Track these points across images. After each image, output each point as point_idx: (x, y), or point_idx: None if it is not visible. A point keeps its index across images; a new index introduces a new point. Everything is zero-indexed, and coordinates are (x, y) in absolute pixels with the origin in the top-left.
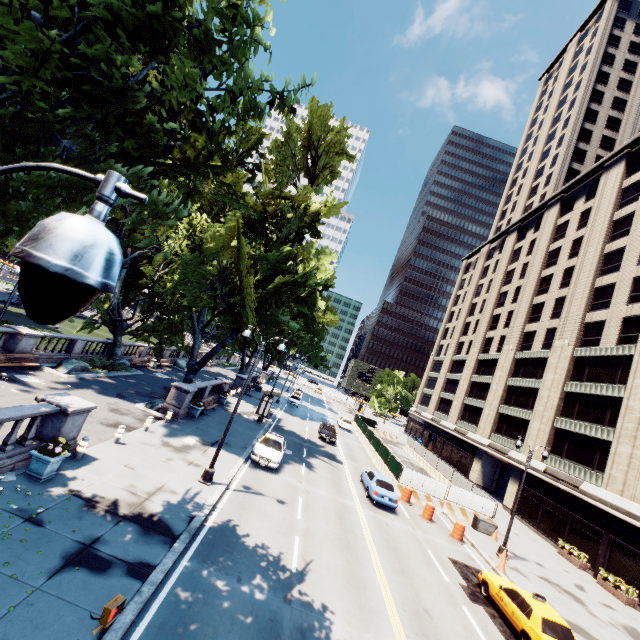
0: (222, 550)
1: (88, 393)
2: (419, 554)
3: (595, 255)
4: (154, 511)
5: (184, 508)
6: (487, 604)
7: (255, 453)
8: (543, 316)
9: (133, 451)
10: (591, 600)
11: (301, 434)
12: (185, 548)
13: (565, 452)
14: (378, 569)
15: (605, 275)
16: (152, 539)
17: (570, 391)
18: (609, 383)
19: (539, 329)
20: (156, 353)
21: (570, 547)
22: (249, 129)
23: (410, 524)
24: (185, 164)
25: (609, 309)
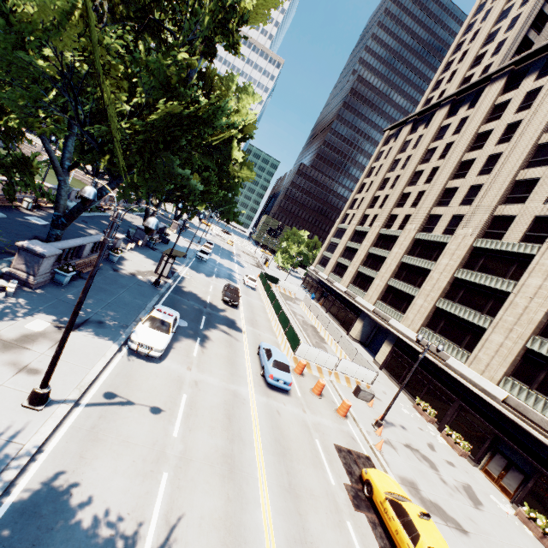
0: None
1: None
2: (308, 450)
3: (529, 144)
4: None
5: None
6: (368, 507)
7: (133, 340)
8: (453, 201)
9: None
10: (440, 461)
11: (203, 296)
12: None
13: (439, 329)
14: (264, 497)
15: (531, 168)
16: None
17: (460, 278)
18: (500, 277)
19: (445, 214)
20: (10, 194)
21: (425, 405)
22: None
23: (301, 405)
24: None
25: (524, 205)
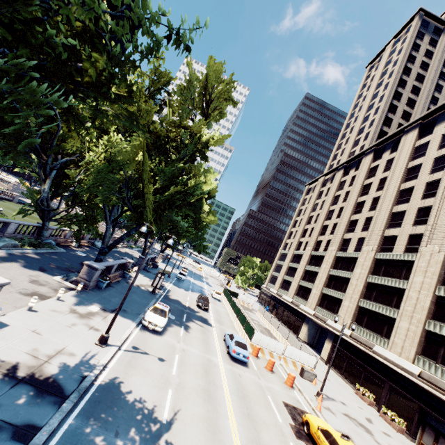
0: (106, 406)
1: (14, 266)
2: (262, 400)
3: (394, 190)
4: (51, 373)
5: (78, 369)
6: (308, 440)
7: (145, 319)
8: (357, 229)
9: (43, 318)
10: (376, 430)
11: (183, 302)
12: (73, 406)
13: (364, 323)
14: (231, 415)
15: (399, 204)
16: (43, 400)
17: (371, 282)
18: (397, 278)
19: (353, 237)
20: (76, 237)
21: (363, 389)
22: (160, 73)
23: (257, 375)
24: (93, 86)
25: (401, 228)
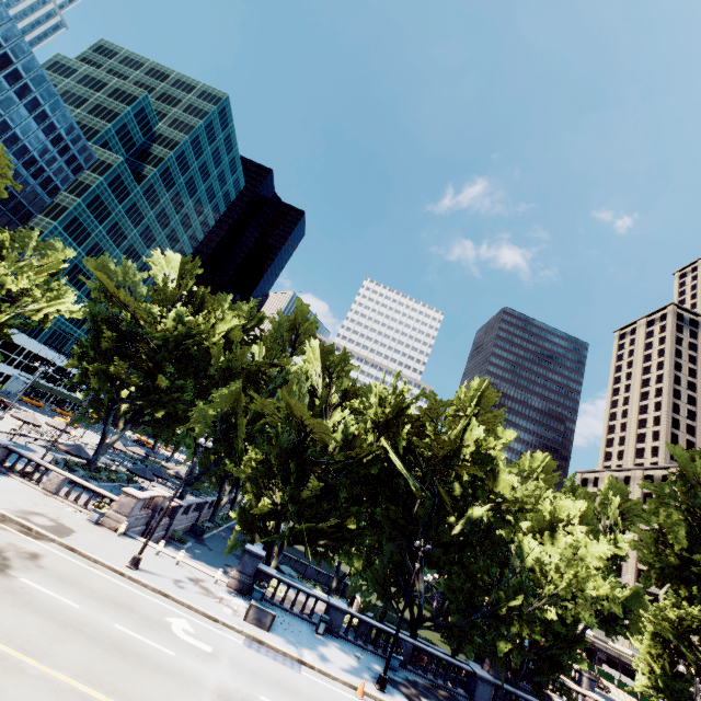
0: None
1: None
2: None
3: None
4: None
5: None
6: None
7: None
8: None
9: None
10: None
11: None
12: None
13: None
14: None
15: None
16: None
17: None
18: None
19: None
20: None
21: None
22: (574, 487)
23: None
24: None
25: None
